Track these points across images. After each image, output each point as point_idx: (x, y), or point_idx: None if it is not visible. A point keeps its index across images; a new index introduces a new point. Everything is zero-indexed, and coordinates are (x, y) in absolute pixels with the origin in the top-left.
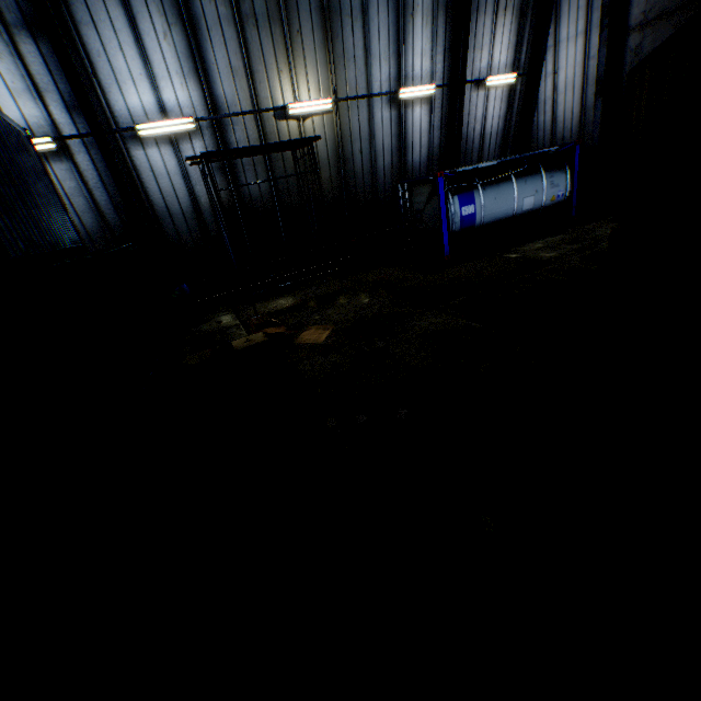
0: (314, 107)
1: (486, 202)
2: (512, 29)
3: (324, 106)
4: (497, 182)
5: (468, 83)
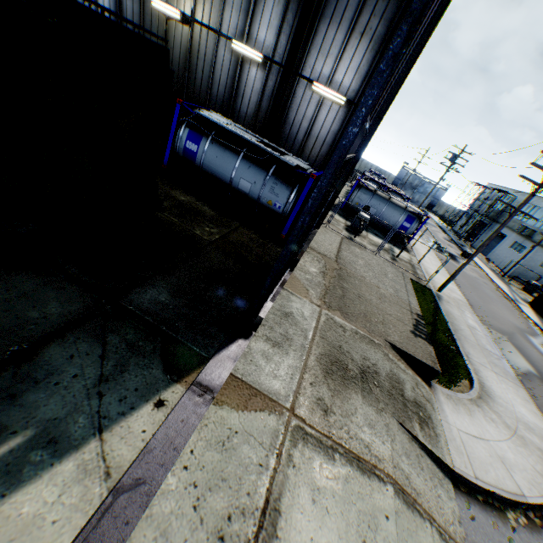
0: (169, 12)
1: (209, 153)
2: (366, 56)
3: (175, 15)
4: (227, 147)
5: (299, 76)
